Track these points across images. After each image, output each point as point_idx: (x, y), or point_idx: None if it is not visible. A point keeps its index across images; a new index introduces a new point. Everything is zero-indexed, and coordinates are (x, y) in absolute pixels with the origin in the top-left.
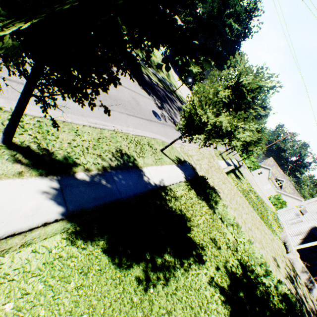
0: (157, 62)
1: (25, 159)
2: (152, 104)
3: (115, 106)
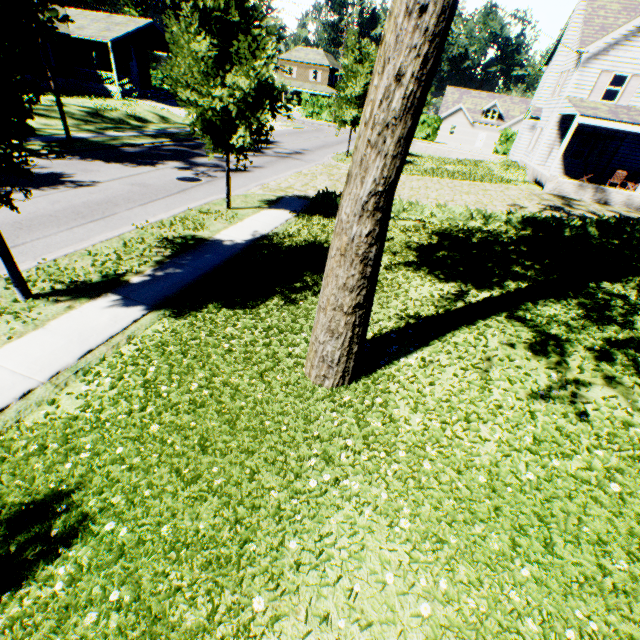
0: (127, 116)
1: (62, 298)
2: (170, 172)
3: (115, 208)
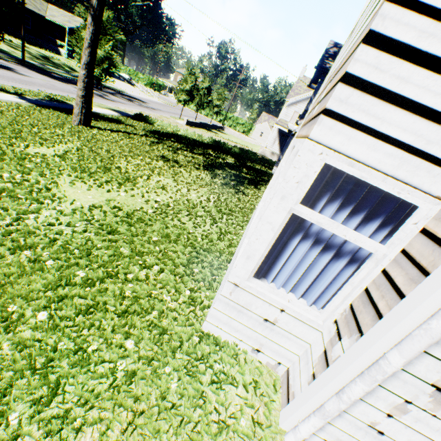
0: (65, 65)
1: None
2: (71, 88)
3: (33, 85)
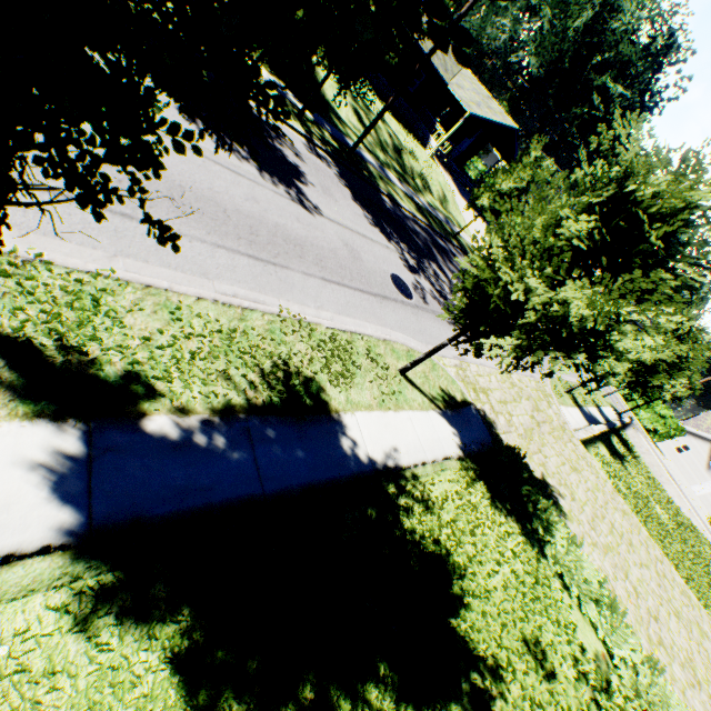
0: (420, 172)
1: (10, 371)
2: (394, 259)
3: (296, 258)
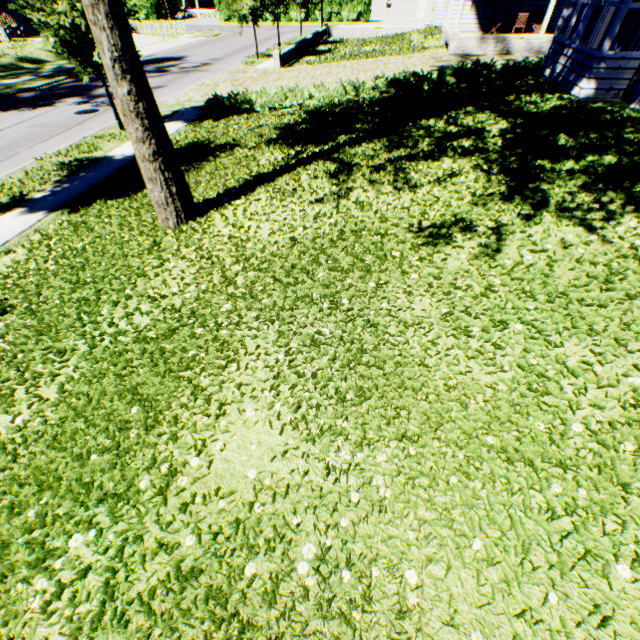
0: (19, 60)
1: None
2: (69, 109)
3: (18, 150)
